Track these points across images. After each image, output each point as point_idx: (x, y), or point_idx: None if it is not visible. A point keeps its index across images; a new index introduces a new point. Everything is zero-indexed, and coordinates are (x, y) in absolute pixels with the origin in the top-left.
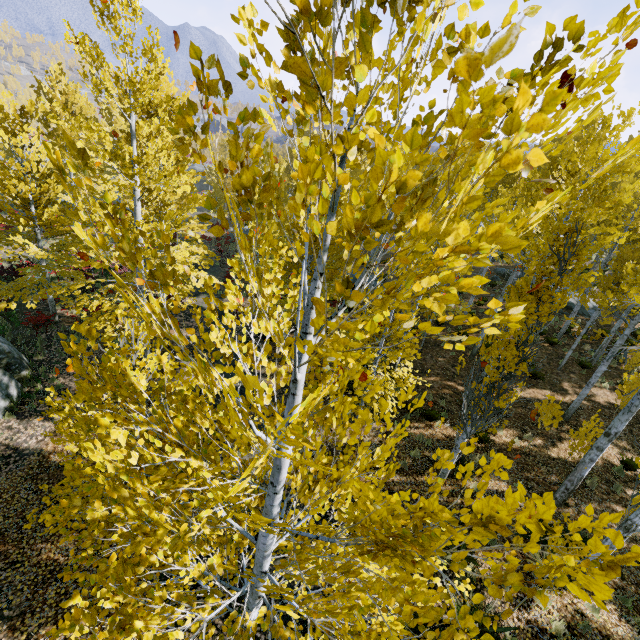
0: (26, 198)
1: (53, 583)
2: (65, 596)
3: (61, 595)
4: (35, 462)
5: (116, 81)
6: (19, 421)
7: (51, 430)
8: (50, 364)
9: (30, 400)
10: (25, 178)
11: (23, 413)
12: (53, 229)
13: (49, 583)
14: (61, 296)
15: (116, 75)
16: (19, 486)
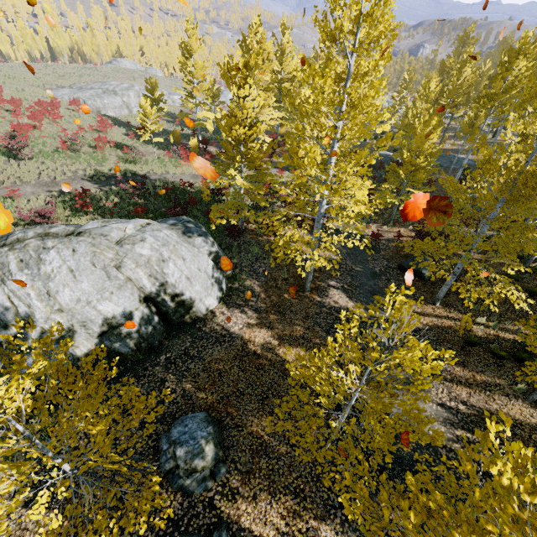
0: (240, 139)
1: (263, 456)
2: (272, 472)
3: (269, 470)
4: (239, 345)
5: (357, 19)
6: (227, 309)
7: (246, 322)
8: (241, 267)
9: (232, 294)
10: (241, 123)
11: (229, 303)
12: (253, 164)
13: (260, 454)
14: (251, 216)
15: (359, 12)
16: (233, 362)
